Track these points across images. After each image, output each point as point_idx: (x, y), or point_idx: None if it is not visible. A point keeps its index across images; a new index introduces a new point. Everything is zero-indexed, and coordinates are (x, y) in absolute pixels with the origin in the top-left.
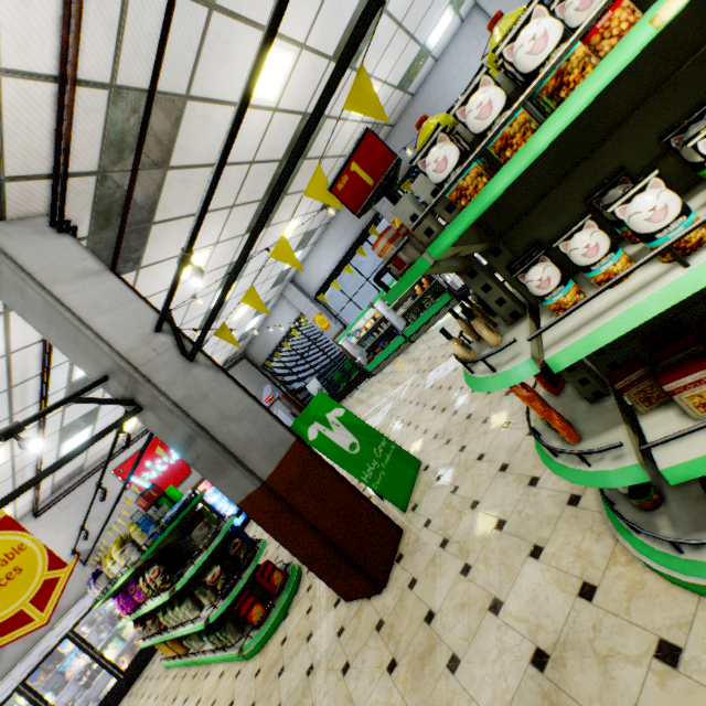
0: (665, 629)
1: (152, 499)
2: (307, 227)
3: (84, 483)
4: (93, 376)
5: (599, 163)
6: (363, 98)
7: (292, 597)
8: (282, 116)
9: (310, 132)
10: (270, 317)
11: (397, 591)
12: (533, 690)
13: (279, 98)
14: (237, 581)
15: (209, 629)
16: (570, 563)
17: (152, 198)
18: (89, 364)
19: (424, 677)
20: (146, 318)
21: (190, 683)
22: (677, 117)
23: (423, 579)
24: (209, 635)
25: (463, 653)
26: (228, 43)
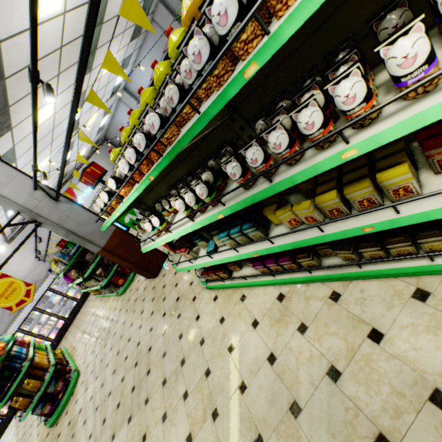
0: (197, 294)
1: (63, 246)
2: (123, 57)
3: (28, 225)
4: (12, 211)
5: (156, 192)
6: (85, 138)
7: (135, 275)
8: (72, 12)
9: (69, 144)
10: (116, 113)
11: (160, 277)
12: (174, 306)
13: (65, 5)
14: (110, 272)
15: (104, 287)
16: (193, 275)
17: (2, 96)
18: (8, 207)
19: (158, 302)
20: (27, 183)
21: (104, 303)
22: (168, 188)
23: (166, 274)
24: (105, 289)
25: (167, 297)
26: (12, 1)
